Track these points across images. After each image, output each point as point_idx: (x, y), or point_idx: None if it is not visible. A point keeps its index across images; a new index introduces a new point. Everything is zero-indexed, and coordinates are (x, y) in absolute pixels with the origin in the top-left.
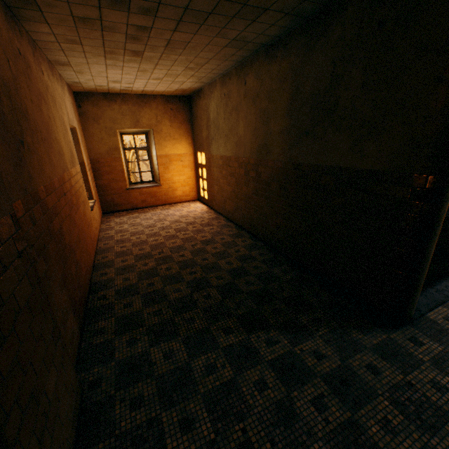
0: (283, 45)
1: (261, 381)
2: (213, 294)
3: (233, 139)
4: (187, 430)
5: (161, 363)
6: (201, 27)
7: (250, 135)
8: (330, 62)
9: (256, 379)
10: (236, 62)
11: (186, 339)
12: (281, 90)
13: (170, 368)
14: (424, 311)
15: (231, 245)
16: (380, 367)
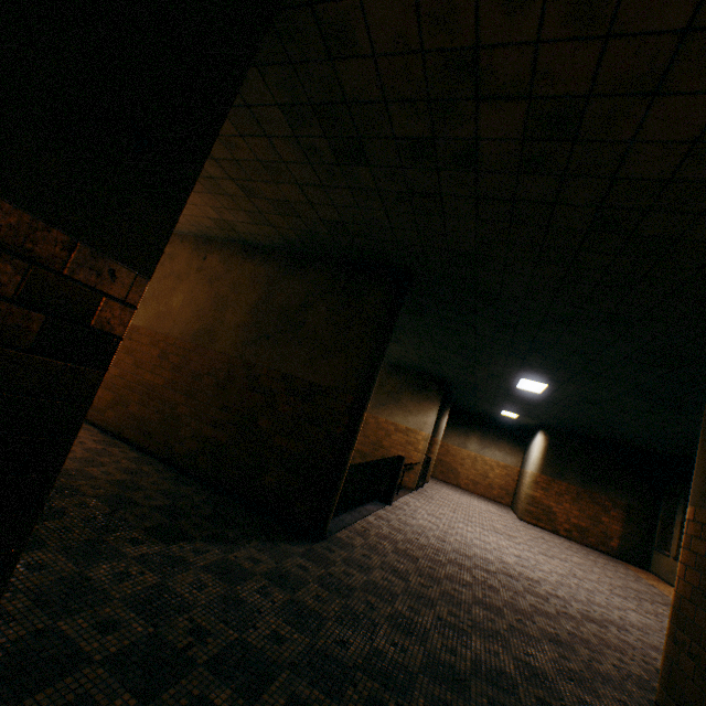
0: (266, 255)
1: (198, 582)
2: (94, 504)
3: (156, 306)
4: (112, 630)
5: (26, 575)
6: (208, 194)
7: (191, 312)
8: (305, 291)
9: (192, 581)
10: (204, 233)
11: (64, 549)
12: (252, 288)
13: (48, 580)
14: (334, 531)
15: (104, 453)
16: (308, 565)
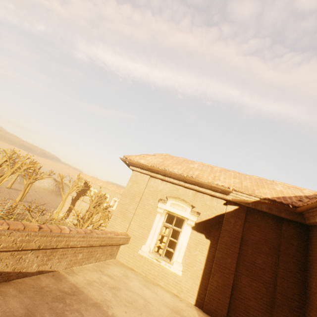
0: None
1: None
2: None
3: None
4: None
5: None
6: None
7: None
8: None
9: None
10: None
11: None
12: None
13: None
14: None
15: None
16: None
